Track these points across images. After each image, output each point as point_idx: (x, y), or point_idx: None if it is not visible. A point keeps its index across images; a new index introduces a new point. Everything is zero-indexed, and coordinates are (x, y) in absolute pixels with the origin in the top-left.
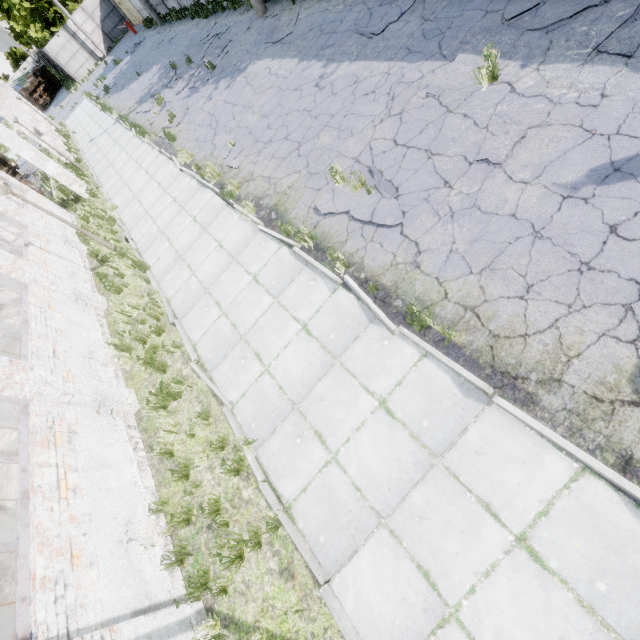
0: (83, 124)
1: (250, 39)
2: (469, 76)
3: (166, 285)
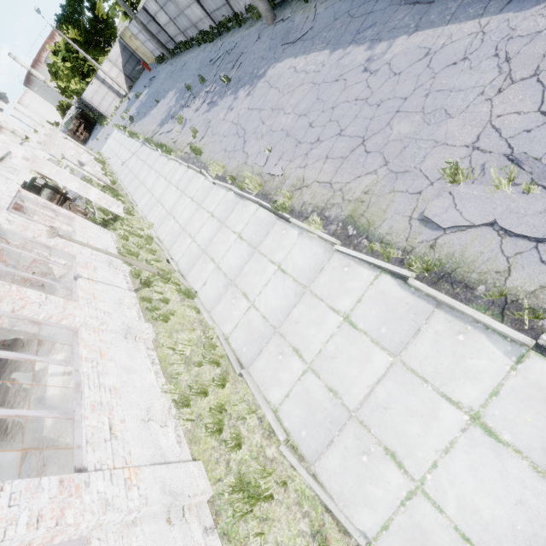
0: (115, 150)
1: (263, 46)
2: None
3: (219, 317)
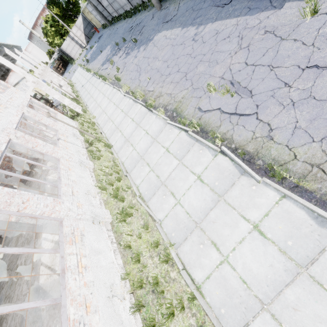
0: (78, 79)
1: (154, 23)
2: (295, 15)
3: (121, 155)
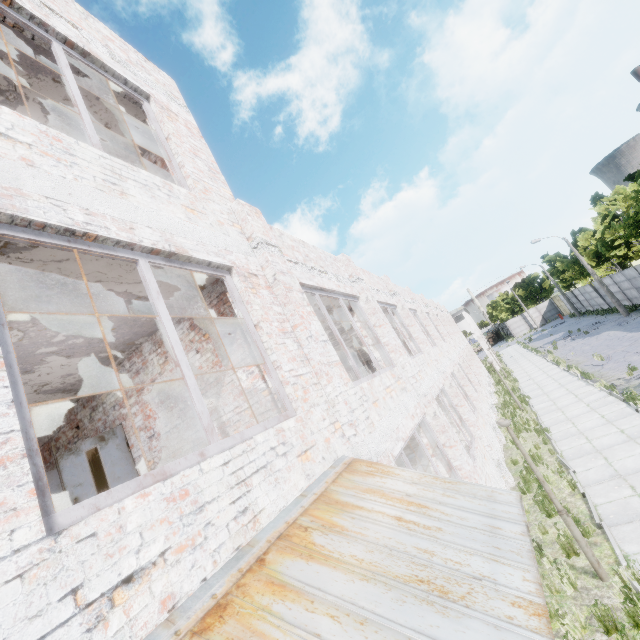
0: (509, 352)
1: (612, 324)
2: None
3: (521, 384)
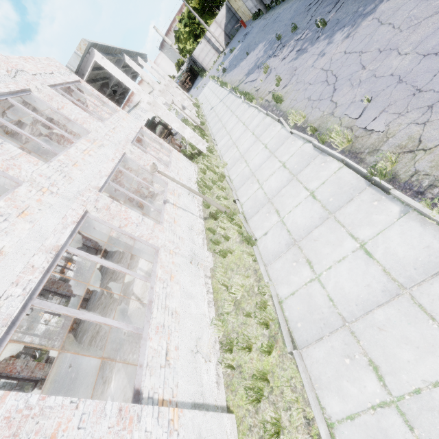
0: (208, 97)
1: None
2: None
3: (276, 275)
